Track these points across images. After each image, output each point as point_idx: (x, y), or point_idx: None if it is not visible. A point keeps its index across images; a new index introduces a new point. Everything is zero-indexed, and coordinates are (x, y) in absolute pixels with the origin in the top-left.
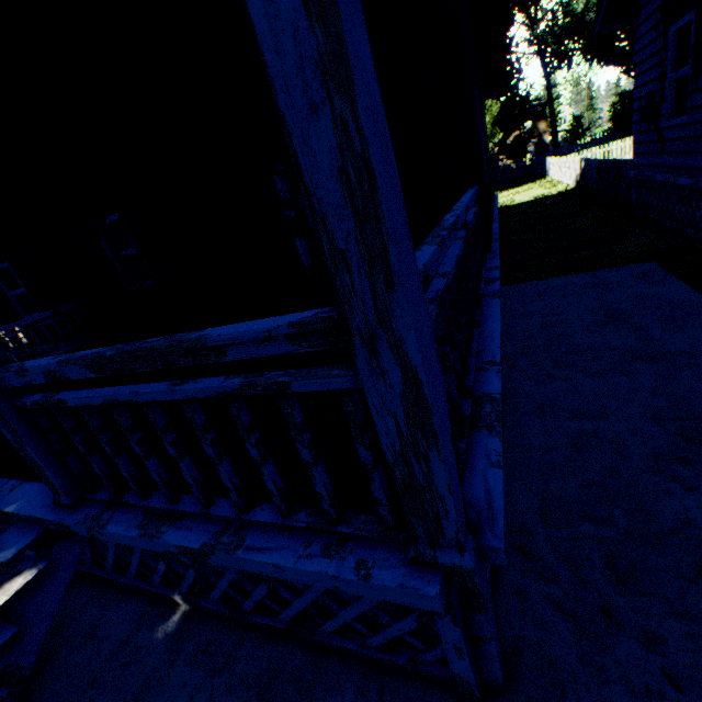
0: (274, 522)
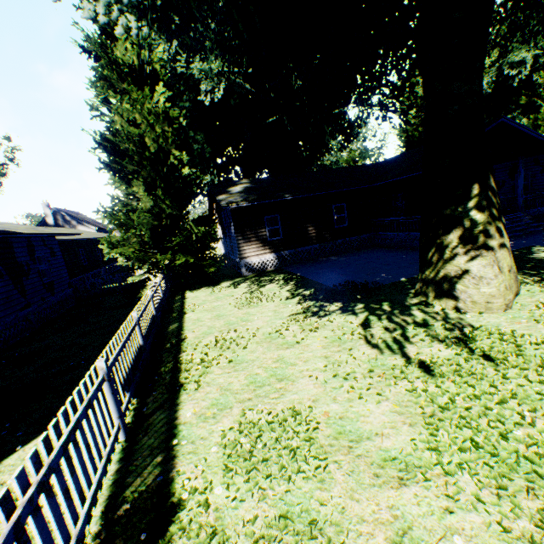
0: (540, 208)
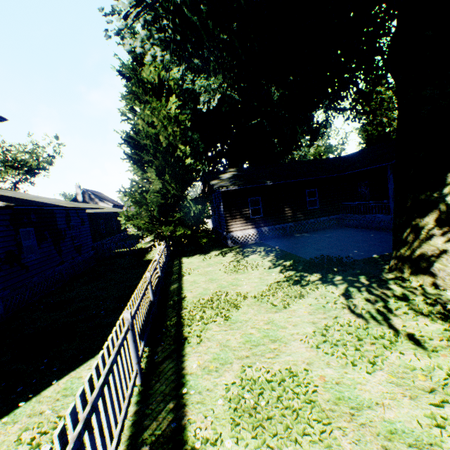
0: None
